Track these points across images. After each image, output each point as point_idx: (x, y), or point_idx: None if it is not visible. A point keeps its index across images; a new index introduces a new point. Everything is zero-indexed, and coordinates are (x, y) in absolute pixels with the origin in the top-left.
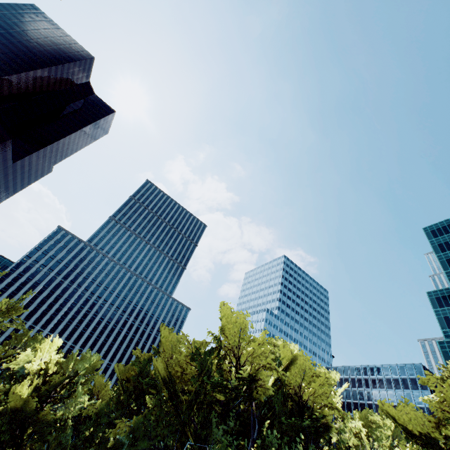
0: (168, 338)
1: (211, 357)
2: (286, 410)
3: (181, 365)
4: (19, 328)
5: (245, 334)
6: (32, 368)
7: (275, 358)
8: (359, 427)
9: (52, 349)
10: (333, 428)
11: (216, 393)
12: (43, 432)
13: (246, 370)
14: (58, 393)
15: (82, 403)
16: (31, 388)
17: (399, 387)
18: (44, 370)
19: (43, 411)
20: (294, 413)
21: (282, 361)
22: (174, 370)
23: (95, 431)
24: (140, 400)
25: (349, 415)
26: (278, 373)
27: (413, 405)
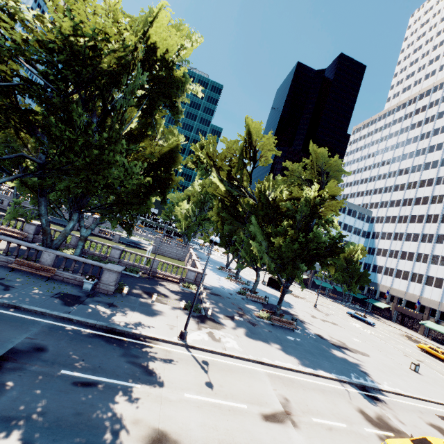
0: None
1: None
2: None
3: None
4: None
5: None
6: None
7: None
8: None
9: None
10: None
11: None
12: None
13: None
14: None
15: None
16: None
17: None
18: None
19: None
20: None
21: None
22: None
23: None
24: None
25: None
26: None
27: None
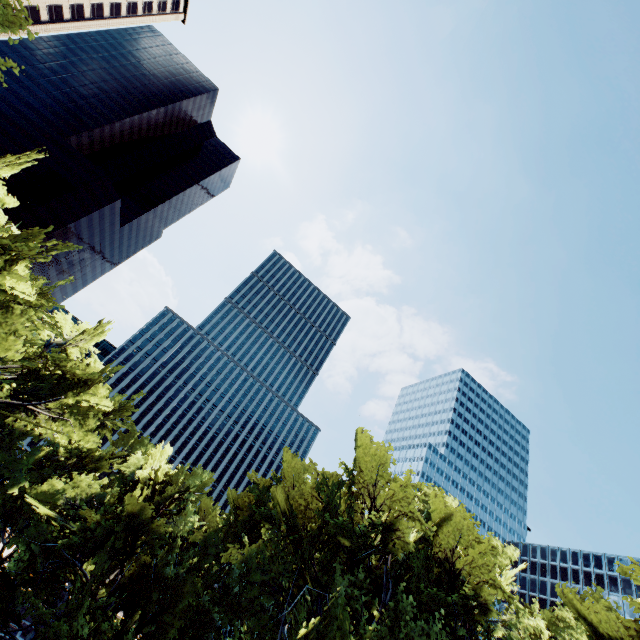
0: (290, 465)
1: (339, 495)
2: (431, 578)
3: (303, 499)
4: (131, 429)
5: (383, 474)
6: (143, 475)
7: (424, 511)
8: (538, 625)
9: (161, 457)
10: (494, 614)
11: (342, 538)
12: (152, 546)
13: (381, 518)
14: (168, 507)
15: (192, 523)
16: (142, 497)
17: (631, 592)
18: (154, 479)
19: (154, 523)
20: (443, 584)
21: (431, 516)
22: (295, 503)
23: (203, 558)
24: (253, 532)
25: (526, 607)
26: (422, 529)
27: (604, 602)
